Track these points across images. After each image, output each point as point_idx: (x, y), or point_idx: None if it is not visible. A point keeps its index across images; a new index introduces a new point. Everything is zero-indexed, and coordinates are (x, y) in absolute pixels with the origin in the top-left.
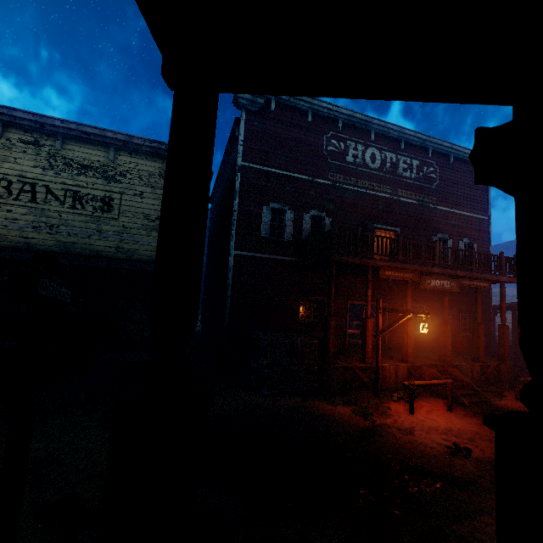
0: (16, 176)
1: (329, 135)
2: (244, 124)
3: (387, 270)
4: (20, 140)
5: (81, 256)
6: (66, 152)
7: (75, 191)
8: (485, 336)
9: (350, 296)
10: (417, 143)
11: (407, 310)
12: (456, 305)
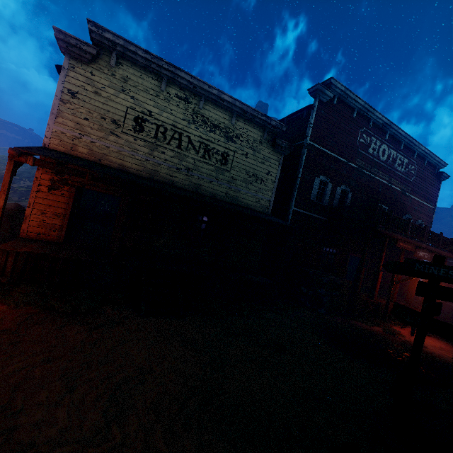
0: (170, 125)
1: (363, 130)
2: (315, 111)
3: (400, 242)
4: (176, 95)
5: (211, 198)
6: (204, 111)
7: (206, 144)
8: None
9: (351, 250)
10: (410, 147)
11: None
12: None
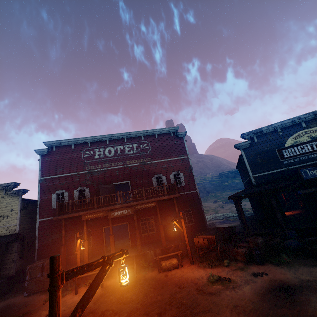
0: None
1: (84, 150)
2: (41, 161)
3: (87, 215)
4: None
5: None
6: None
7: None
8: (201, 222)
9: (105, 224)
10: (133, 136)
11: (79, 237)
12: (175, 210)
